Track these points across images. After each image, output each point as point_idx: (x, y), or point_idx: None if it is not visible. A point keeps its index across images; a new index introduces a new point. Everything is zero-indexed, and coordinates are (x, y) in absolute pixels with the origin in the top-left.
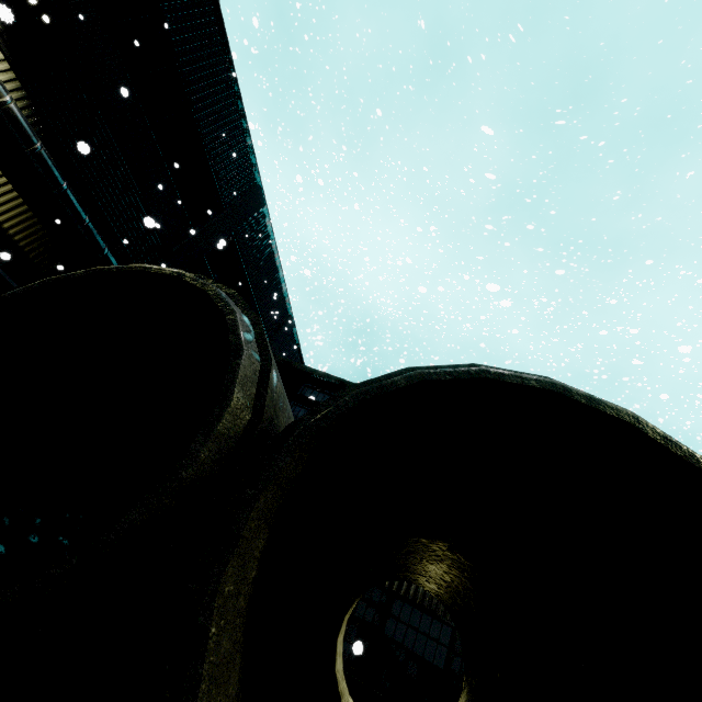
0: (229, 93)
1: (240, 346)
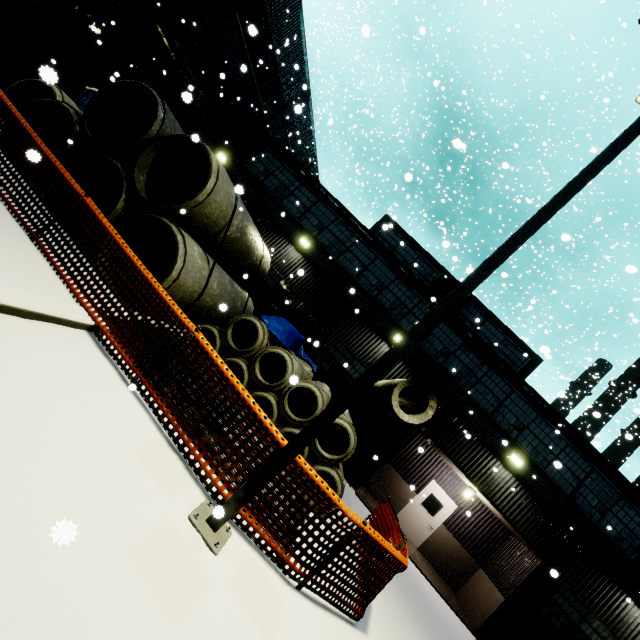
0: None
1: (157, 117)
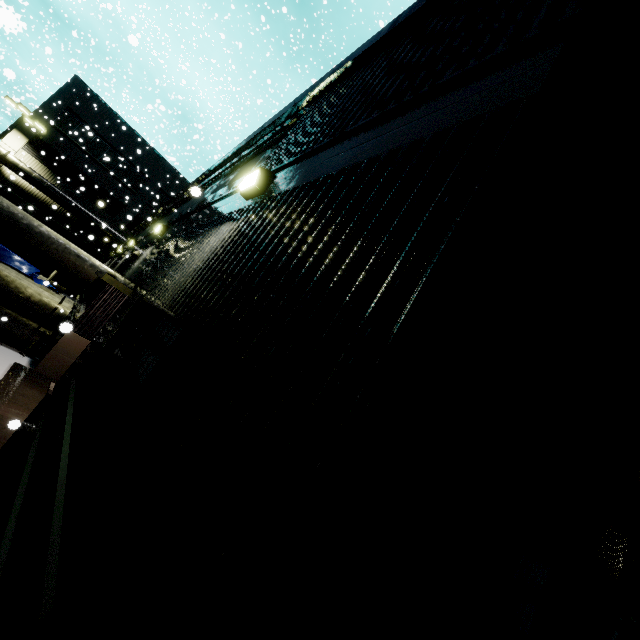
0: (129, 130)
1: None
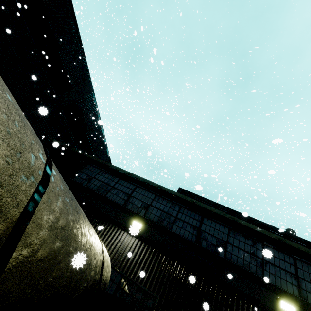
0: (77, 42)
1: None
